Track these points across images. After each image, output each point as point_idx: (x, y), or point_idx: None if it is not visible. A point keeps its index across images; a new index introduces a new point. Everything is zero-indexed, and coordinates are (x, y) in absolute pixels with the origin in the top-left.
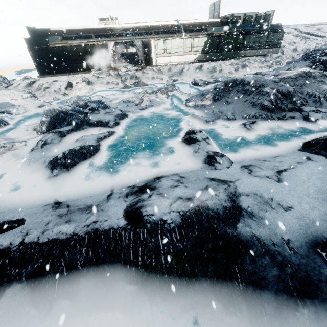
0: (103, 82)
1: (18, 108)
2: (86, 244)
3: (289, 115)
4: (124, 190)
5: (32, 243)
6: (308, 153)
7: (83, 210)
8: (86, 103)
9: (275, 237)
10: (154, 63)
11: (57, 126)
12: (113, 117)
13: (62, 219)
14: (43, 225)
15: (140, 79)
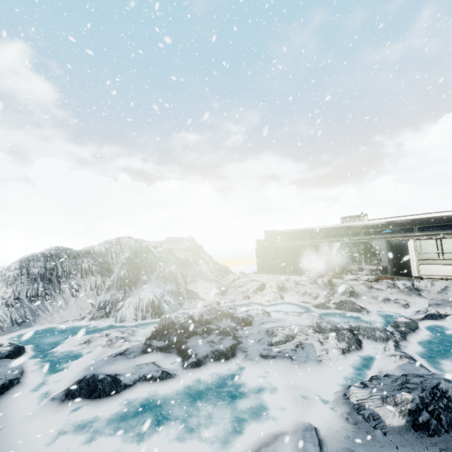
0: (300, 290)
1: (192, 302)
2: None
3: None
4: None
5: None
6: None
7: None
8: (213, 319)
9: None
10: (415, 273)
11: (158, 337)
12: (208, 351)
13: None
14: None
15: (359, 297)
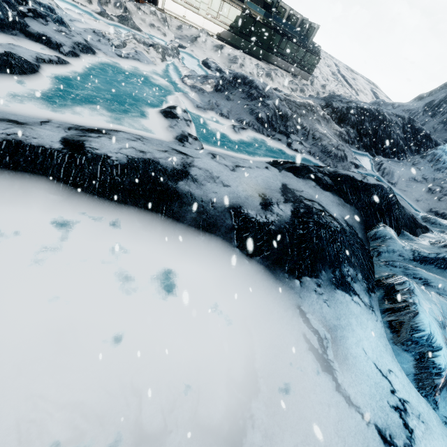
0: None
1: None
2: (3, 149)
3: (278, 136)
4: (68, 125)
5: None
6: (270, 165)
7: (1, 120)
8: None
9: (205, 198)
10: (160, 5)
11: None
12: (70, 42)
13: None
14: None
15: (132, 16)
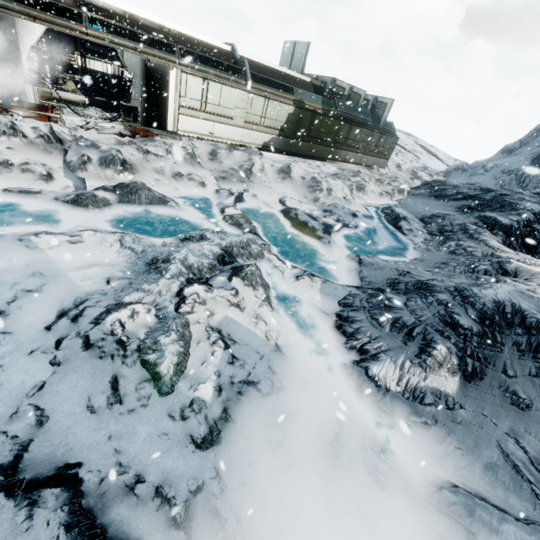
0: None
1: None
2: None
3: None
4: None
5: None
6: None
7: None
8: None
9: None
10: (171, 126)
11: None
12: None
13: None
14: None
15: (137, 171)
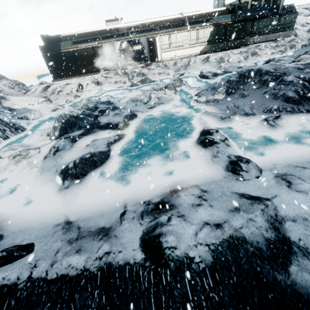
0: (112, 81)
1: (34, 113)
2: (99, 285)
3: None
4: (139, 208)
5: (40, 280)
6: None
7: (94, 235)
8: (96, 105)
9: None
10: (159, 59)
11: (68, 131)
12: (122, 118)
13: (72, 247)
14: (52, 255)
15: (147, 76)
